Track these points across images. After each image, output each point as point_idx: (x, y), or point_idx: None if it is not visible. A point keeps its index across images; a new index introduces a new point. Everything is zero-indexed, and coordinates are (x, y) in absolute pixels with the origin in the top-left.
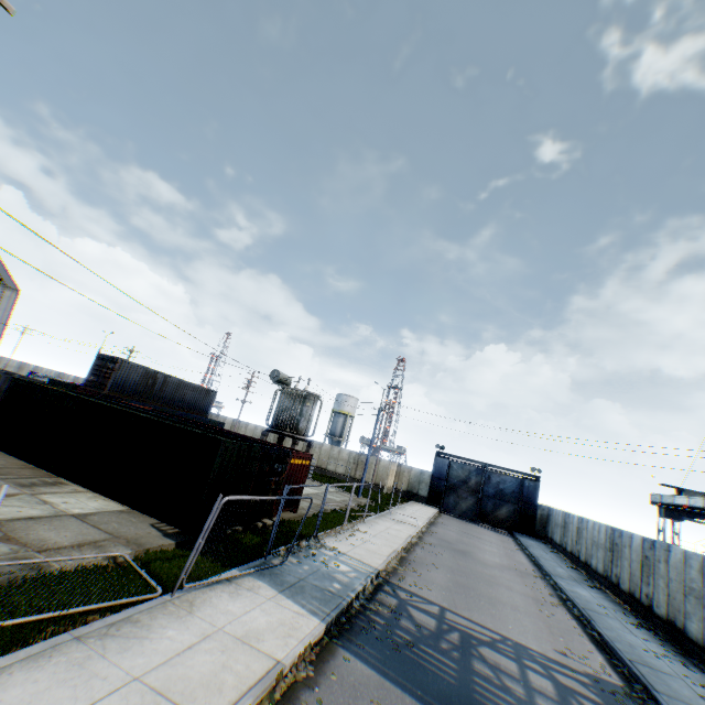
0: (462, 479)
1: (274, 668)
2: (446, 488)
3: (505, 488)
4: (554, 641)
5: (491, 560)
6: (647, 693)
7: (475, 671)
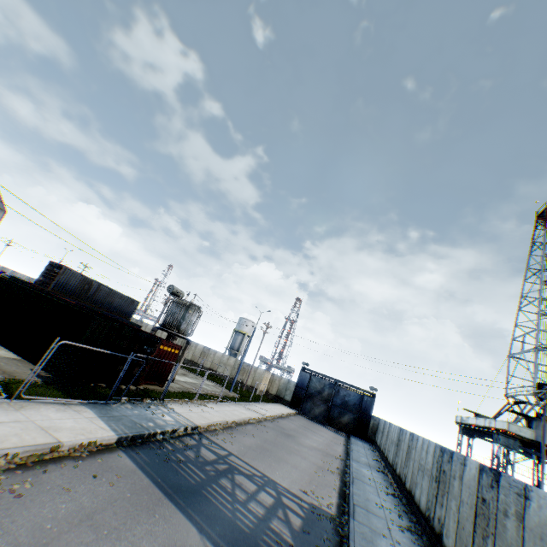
0: (318, 390)
1: (54, 443)
2: (305, 396)
3: (349, 400)
4: (305, 486)
5: (309, 443)
6: (348, 520)
7: (217, 482)
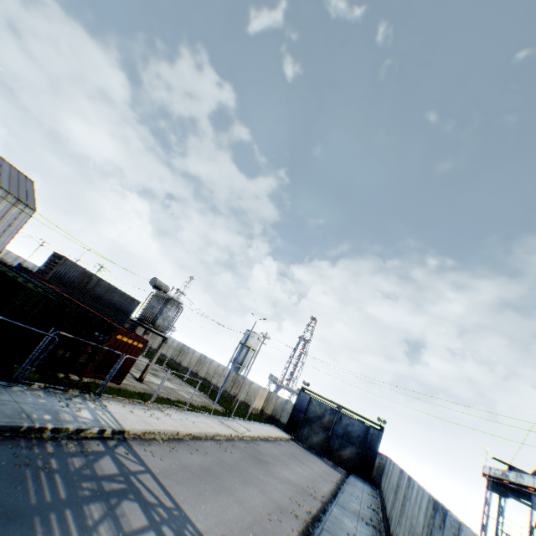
0: (317, 415)
1: None
2: (303, 420)
3: (352, 430)
4: (236, 532)
5: (285, 474)
6: None
7: (78, 507)
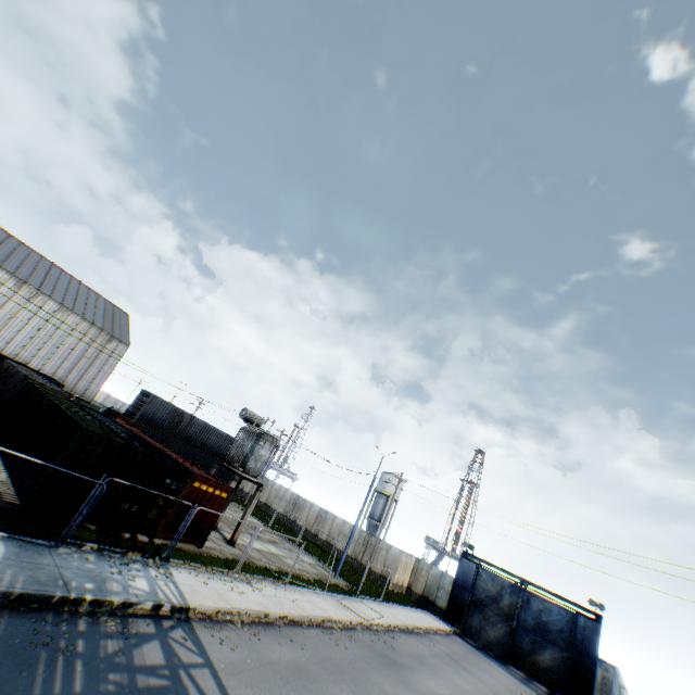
0: (491, 594)
1: None
2: (470, 602)
3: (548, 620)
4: None
5: (430, 685)
6: None
7: None
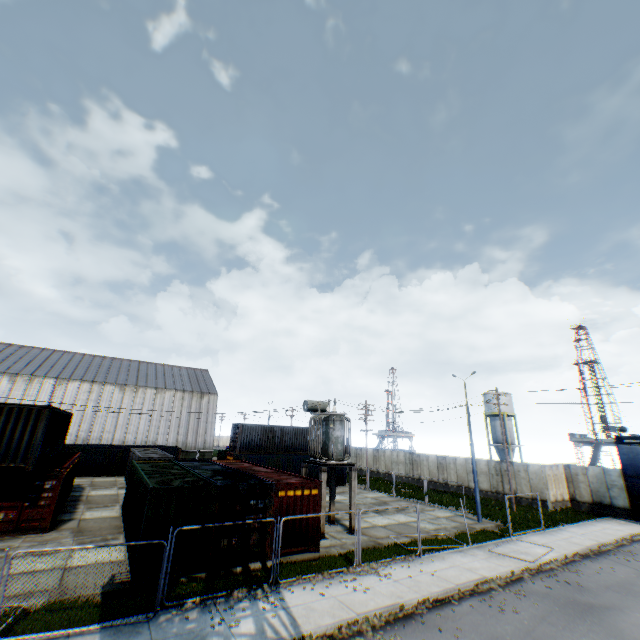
0: None
1: None
2: None
3: None
4: None
5: None
6: None
7: None
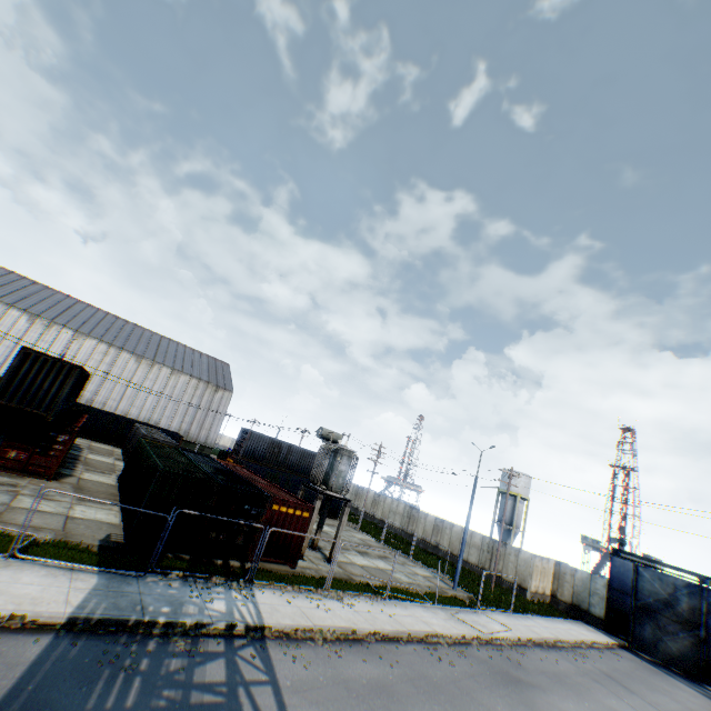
0: (660, 598)
1: None
2: (635, 609)
3: None
4: None
5: (564, 708)
6: None
7: None
